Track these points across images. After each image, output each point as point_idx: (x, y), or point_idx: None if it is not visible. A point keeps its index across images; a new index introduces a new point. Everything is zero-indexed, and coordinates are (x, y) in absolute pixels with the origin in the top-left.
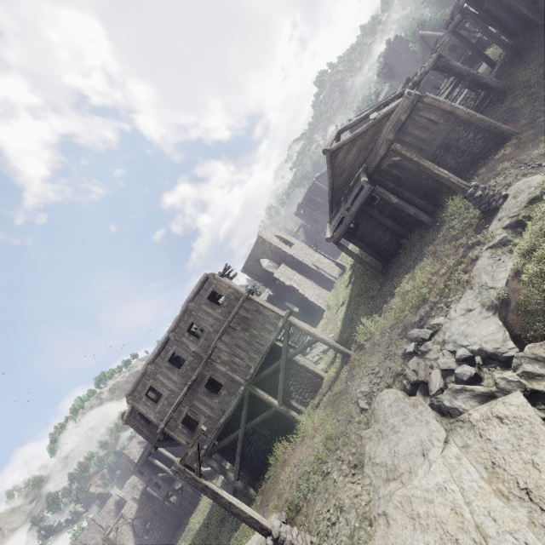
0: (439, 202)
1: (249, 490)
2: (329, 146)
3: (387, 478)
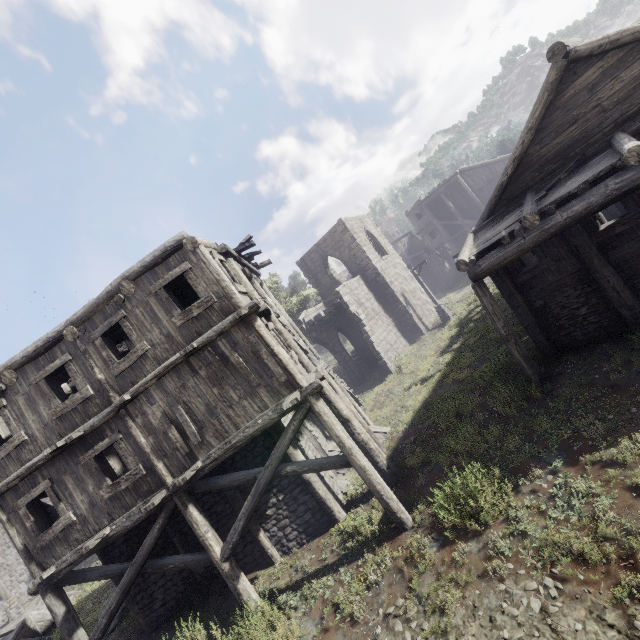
0: None
1: None
2: (569, 43)
3: None
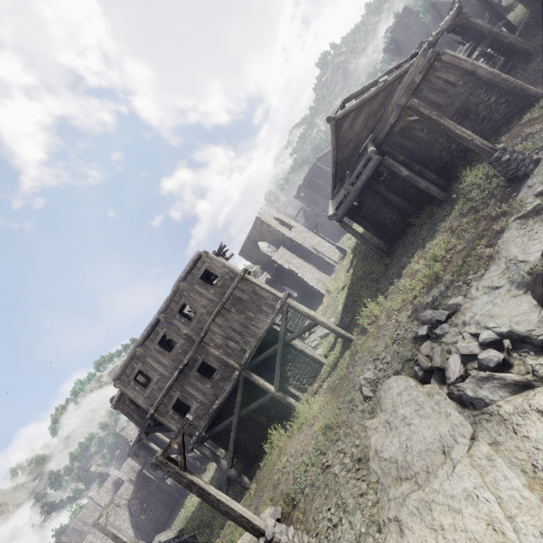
0: (453, 175)
1: (242, 479)
2: (333, 113)
3: (397, 476)
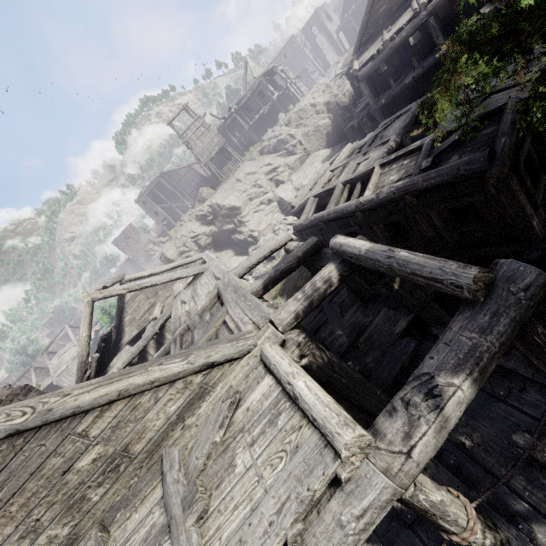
0: None
1: None
2: None
3: None
